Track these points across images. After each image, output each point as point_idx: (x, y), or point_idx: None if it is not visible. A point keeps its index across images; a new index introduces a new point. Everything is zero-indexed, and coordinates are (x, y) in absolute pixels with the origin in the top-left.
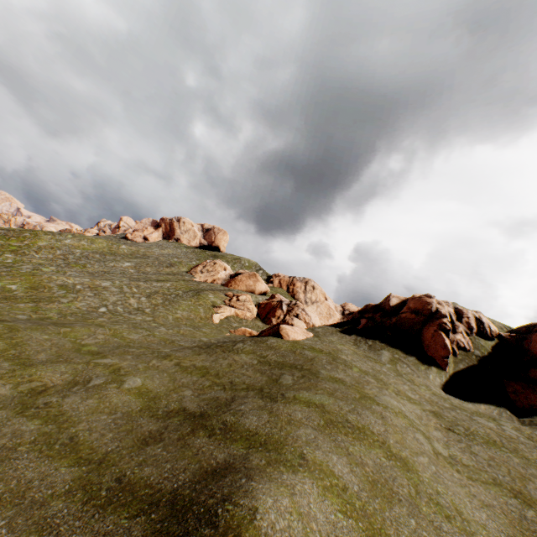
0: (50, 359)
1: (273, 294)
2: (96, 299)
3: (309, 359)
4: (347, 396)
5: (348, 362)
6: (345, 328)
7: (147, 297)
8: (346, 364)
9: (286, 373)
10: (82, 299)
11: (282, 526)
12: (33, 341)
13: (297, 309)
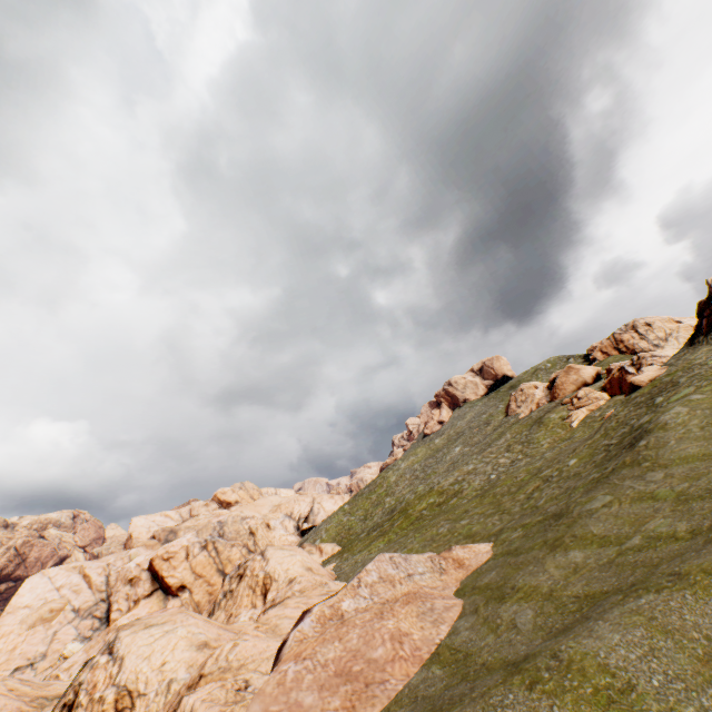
0: (518, 487)
1: (606, 369)
2: (480, 475)
3: (667, 381)
4: (700, 377)
5: (701, 361)
6: (693, 340)
7: (507, 452)
8: (700, 363)
9: (656, 398)
10: (473, 481)
11: (666, 417)
12: (497, 492)
13: (644, 361)
